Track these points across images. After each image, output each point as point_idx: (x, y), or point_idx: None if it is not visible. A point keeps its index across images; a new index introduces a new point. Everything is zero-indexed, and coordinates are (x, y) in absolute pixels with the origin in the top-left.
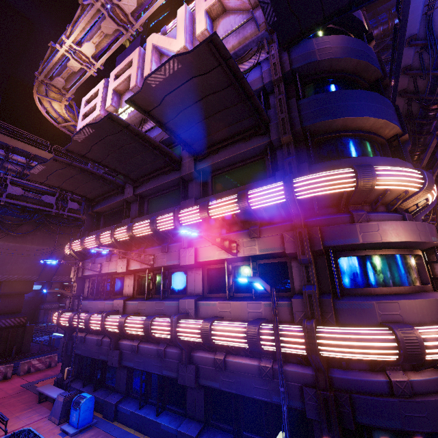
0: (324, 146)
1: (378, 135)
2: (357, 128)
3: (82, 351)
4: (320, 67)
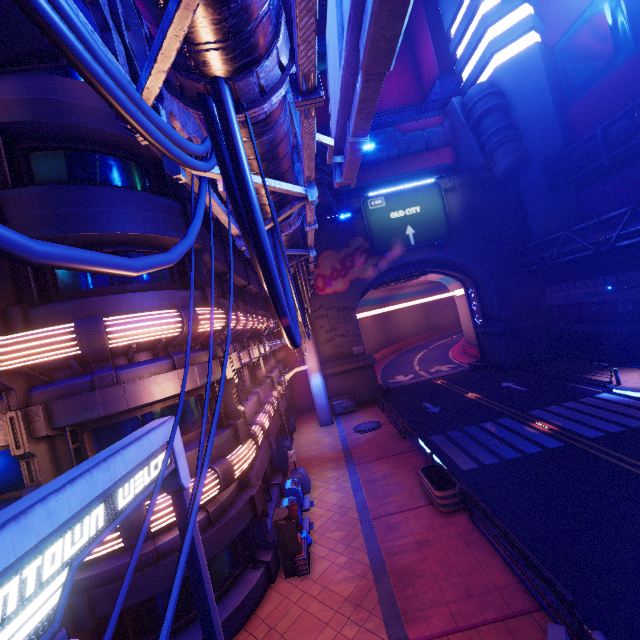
0: None
1: (153, 247)
2: (114, 243)
3: None
4: (46, 131)
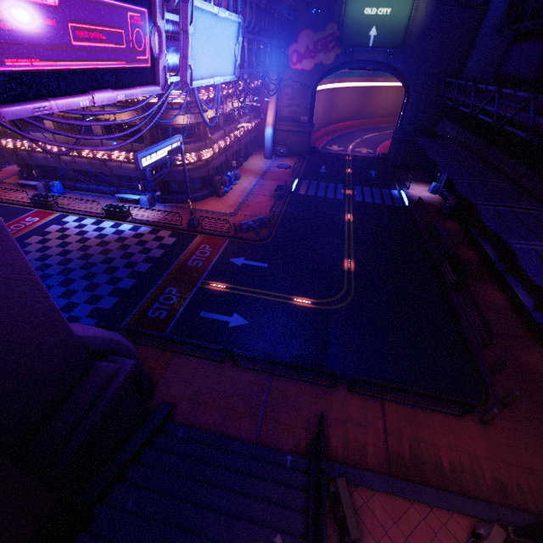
0: None
1: None
2: None
3: (34, 162)
4: None
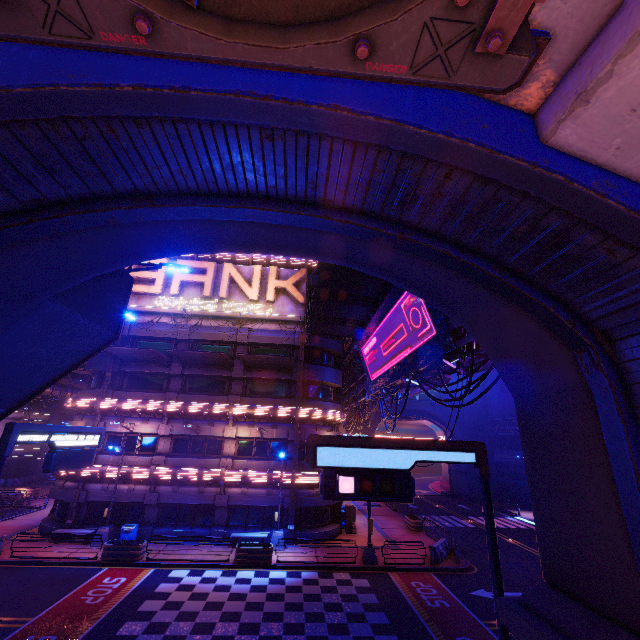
0: (313, 389)
1: (333, 387)
2: (327, 384)
3: (103, 498)
4: (320, 348)
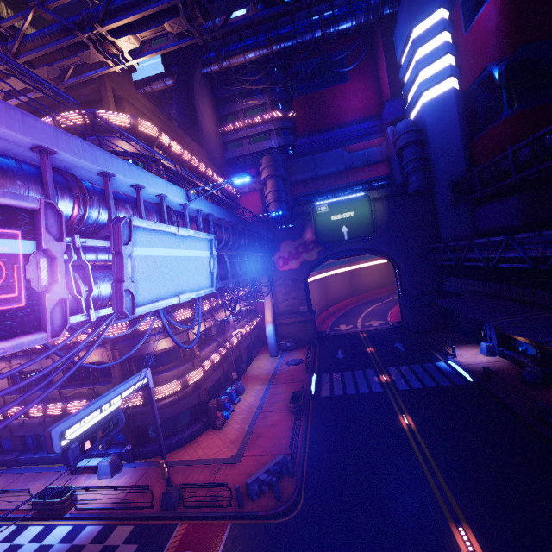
0: None
1: None
2: None
3: None
4: None
